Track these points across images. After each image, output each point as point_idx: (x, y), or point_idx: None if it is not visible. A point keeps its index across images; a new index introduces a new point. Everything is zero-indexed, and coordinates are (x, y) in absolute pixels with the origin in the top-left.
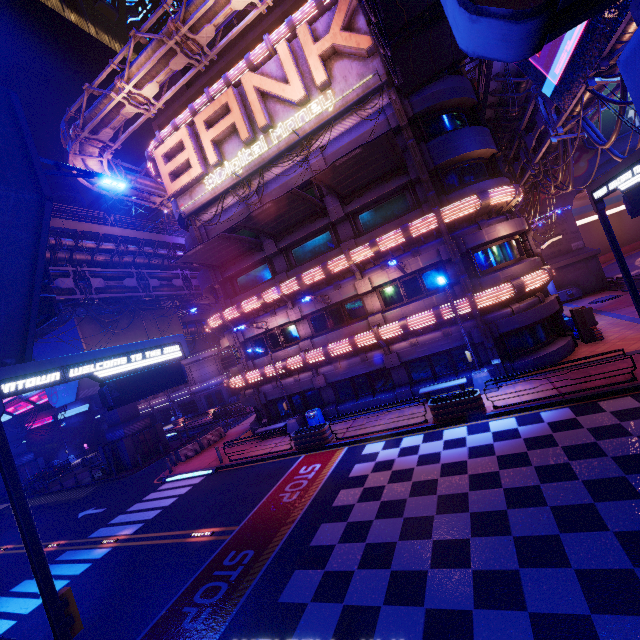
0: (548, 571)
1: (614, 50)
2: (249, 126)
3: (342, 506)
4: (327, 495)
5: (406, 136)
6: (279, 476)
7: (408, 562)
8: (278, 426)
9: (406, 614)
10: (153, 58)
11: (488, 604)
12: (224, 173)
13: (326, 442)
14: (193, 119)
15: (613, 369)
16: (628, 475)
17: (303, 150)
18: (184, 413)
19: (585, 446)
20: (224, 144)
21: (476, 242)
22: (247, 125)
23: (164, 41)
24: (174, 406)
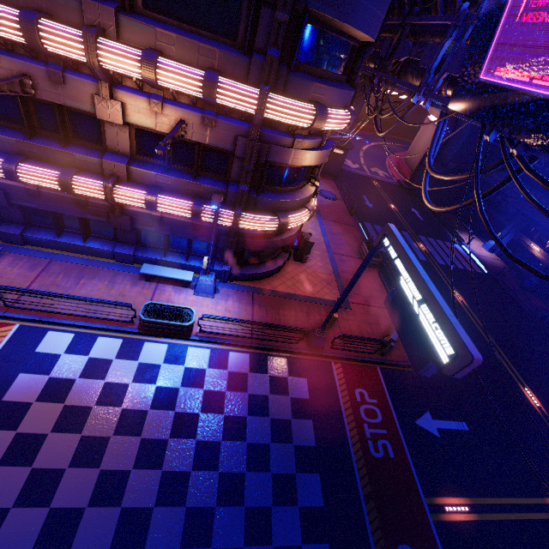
0: None
1: None
2: None
3: None
4: None
5: None
6: None
7: None
8: None
9: None
10: None
11: None
12: None
13: None
14: None
15: (293, 317)
16: (247, 472)
17: None
18: None
19: (239, 421)
20: None
21: (279, 159)
22: None
23: None
24: None
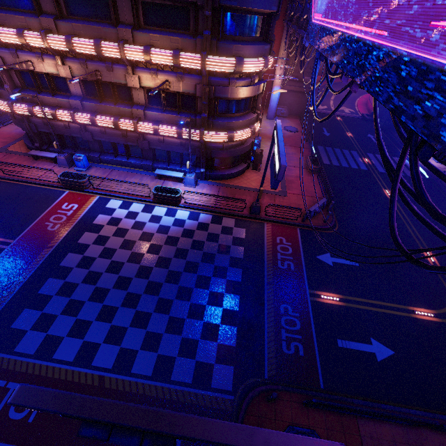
0: (151, 296)
1: None
2: None
3: (83, 244)
4: (76, 233)
5: None
6: (47, 205)
7: (104, 284)
8: (49, 156)
9: (95, 306)
10: None
11: (125, 306)
12: None
13: (85, 188)
14: None
15: (243, 199)
16: (201, 262)
17: None
18: None
19: (200, 243)
20: None
21: (222, 95)
22: None
23: None
24: None
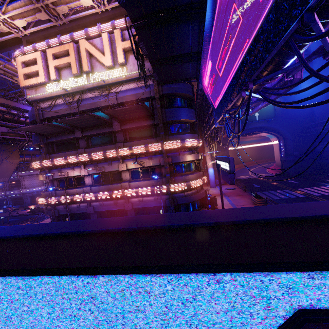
0: None
1: (233, 107)
2: (79, 67)
3: None
4: None
5: (157, 102)
6: None
7: None
8: None
9: None
10: (24, 8)
11: None
12: (59, 86)
13: None
14: (46, 50)
15: None
16: None
17: (106, 90)
18: (14, 204)
19: None
20: (62, 70)
21: (176, 161)
22: (77, 66)
23: (34, 1)
24: (7, 199)
